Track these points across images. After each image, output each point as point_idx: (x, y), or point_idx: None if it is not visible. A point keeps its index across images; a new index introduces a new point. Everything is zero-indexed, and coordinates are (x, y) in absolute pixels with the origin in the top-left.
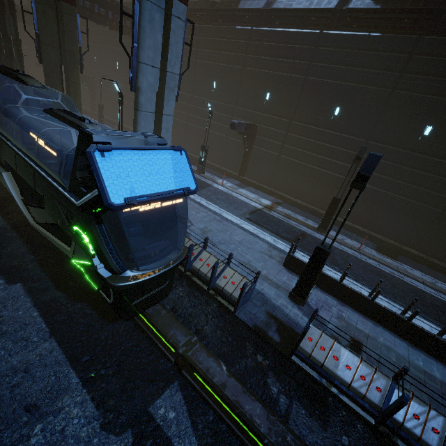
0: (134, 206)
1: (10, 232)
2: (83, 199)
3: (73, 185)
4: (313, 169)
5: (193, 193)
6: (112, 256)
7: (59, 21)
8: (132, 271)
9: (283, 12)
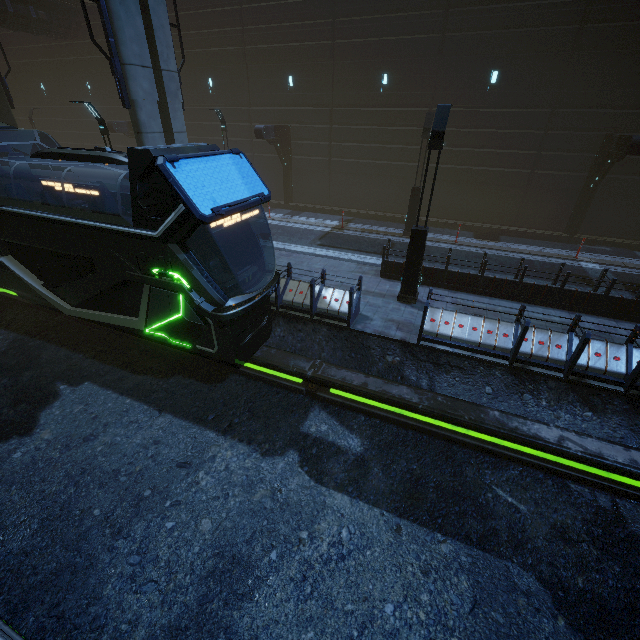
0: (222, 217)
1: (30, 341)
2: (165, 224)
3: (139, 218)
4: (377, 165)
5: (268, 199)
6: (211, 285)
7: None
8: (234, 300)
9: None
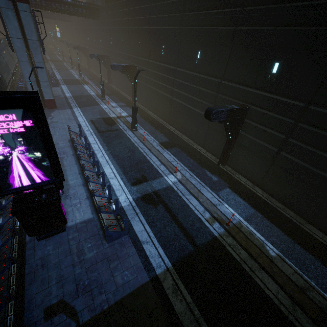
0: None
1: None
2: None
3: None
4: (158, 93)
5: None
6: None
7: None
8: None
9: None
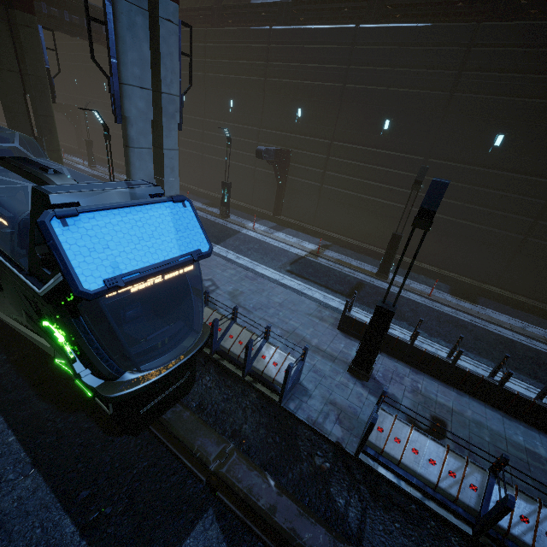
0: (121, 288)
1: None
2: (46, 287)
3: (33, 265)
4: (364, 200)
5: (206, 256)
6: (100, 357)
7: (15, 37)
8: (132, 372)
9: (308, 4)
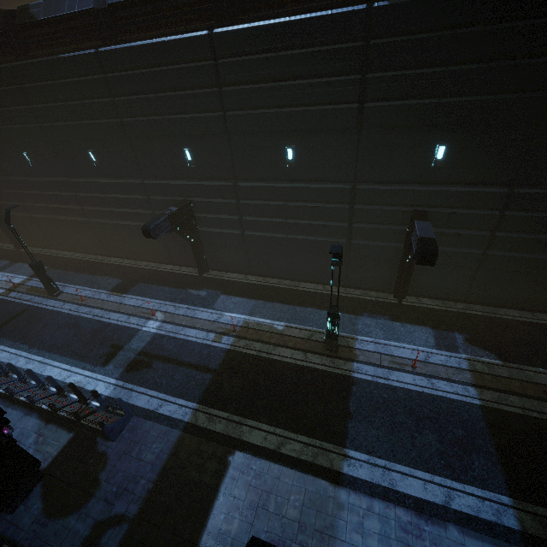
0: None
1: None
2: None
3: None
4: (61, 221)
5: None
6: None
7: None
8: None
9: None
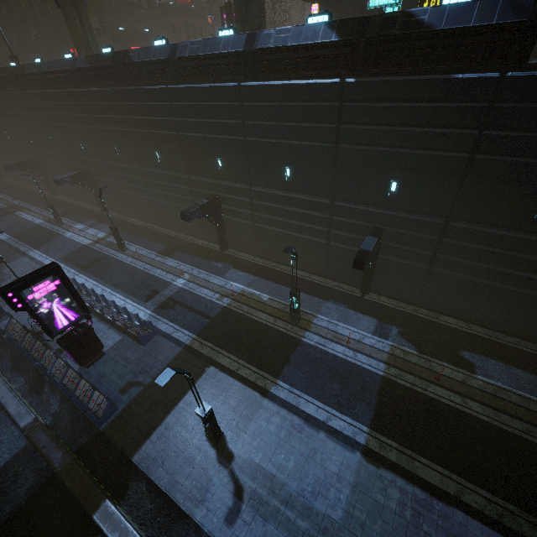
0: None
1: None
2: None
3: None
4: (133, 196)
5: None
6: None
7: None
8: None
9: (50, 74)
